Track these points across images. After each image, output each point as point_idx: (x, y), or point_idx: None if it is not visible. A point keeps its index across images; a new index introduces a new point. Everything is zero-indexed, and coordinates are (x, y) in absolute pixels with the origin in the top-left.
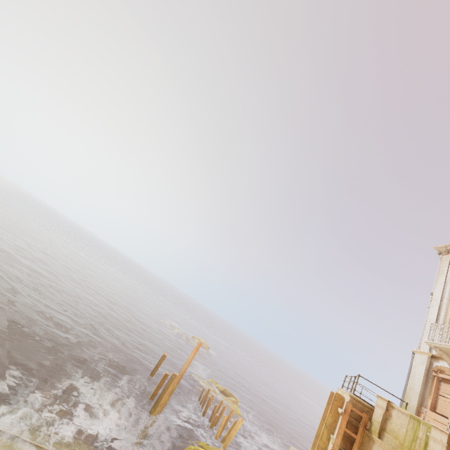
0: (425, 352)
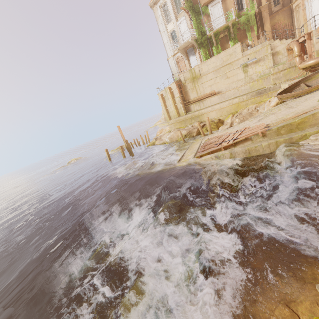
0: (171, 56)
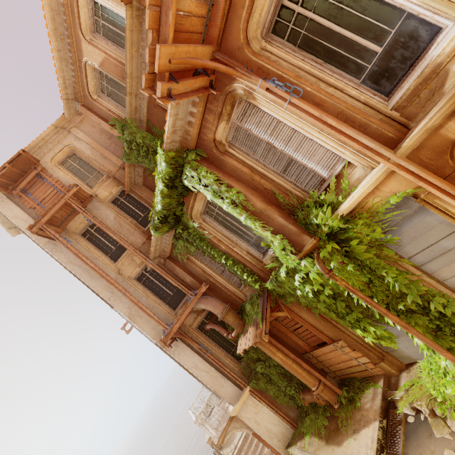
0: None
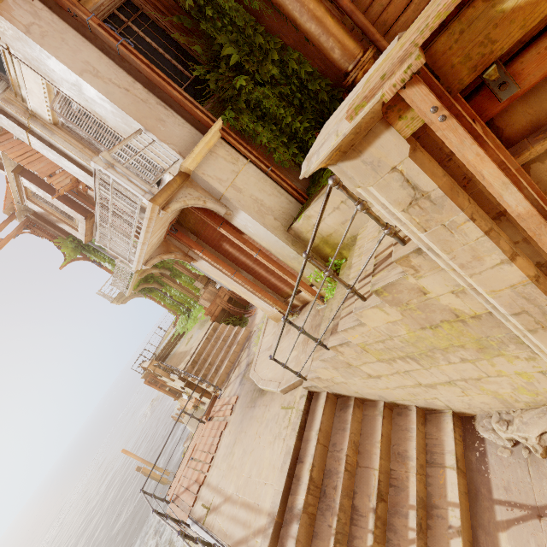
0: None
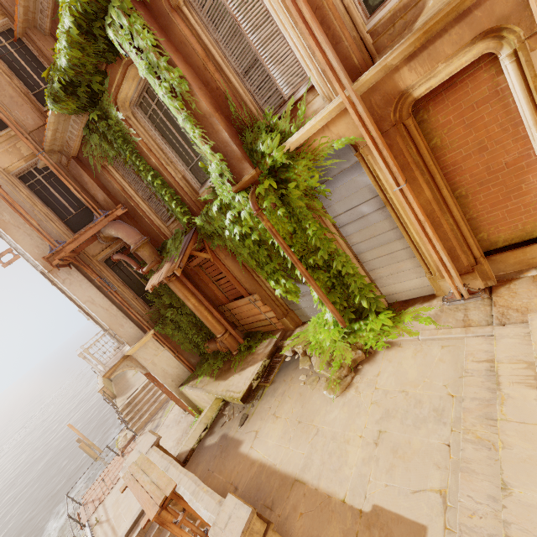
0: None
